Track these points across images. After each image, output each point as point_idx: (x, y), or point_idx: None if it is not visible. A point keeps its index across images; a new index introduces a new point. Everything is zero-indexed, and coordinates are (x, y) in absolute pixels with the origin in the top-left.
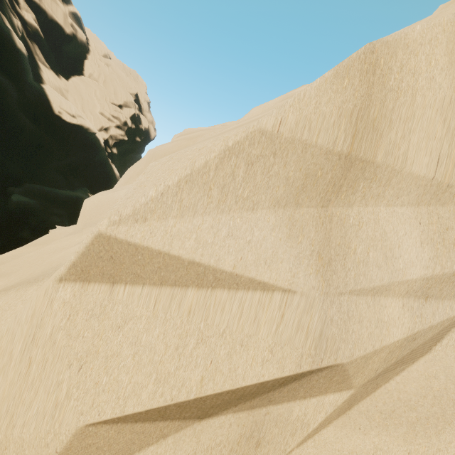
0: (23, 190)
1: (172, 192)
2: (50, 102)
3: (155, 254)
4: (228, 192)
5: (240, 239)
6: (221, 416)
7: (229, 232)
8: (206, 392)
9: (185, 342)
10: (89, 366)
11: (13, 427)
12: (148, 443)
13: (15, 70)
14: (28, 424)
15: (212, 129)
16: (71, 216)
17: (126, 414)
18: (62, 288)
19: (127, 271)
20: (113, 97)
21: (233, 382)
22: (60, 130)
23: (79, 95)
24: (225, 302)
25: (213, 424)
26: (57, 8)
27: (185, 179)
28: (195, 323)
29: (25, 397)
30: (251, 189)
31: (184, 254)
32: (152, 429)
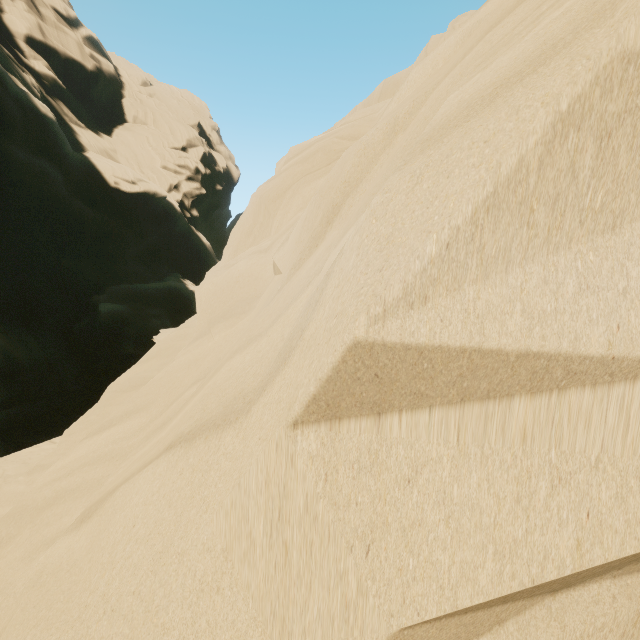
0: (108, 295)
1: (464, 237)
2: (101, 172)
3: (453, 356)
4: (565, 207)
5: (605, 290)
6: (590, 584)
7: (581, 284)
8: (592, 563)
9: (529, 488)
10: (379, 546)
11: (289, 635)
12: (477, 634)
13: (50, 145)
14: (311, 630)
15: (332, 134)
16: (170, 313)
17: (459, 609)
18: (300, 436)
19: (402, 392)
20: (171, 140)
21: (639, 542)
22: (124, 206)
23: (130, 152)
24: (589, 410)
25: (580, 598)
26: (67, 40)
27: (485, 205)
28: (538, 454)
29: (294, 595)
30: (608, 188)
31: (509, 344)
32: (485, 617)
